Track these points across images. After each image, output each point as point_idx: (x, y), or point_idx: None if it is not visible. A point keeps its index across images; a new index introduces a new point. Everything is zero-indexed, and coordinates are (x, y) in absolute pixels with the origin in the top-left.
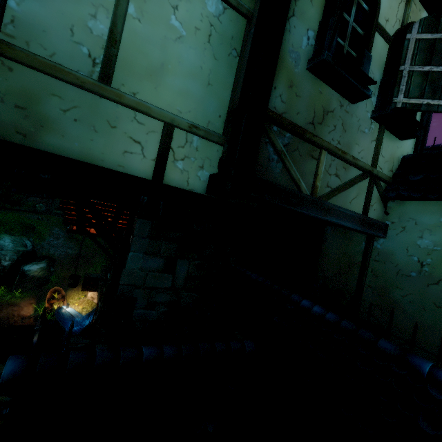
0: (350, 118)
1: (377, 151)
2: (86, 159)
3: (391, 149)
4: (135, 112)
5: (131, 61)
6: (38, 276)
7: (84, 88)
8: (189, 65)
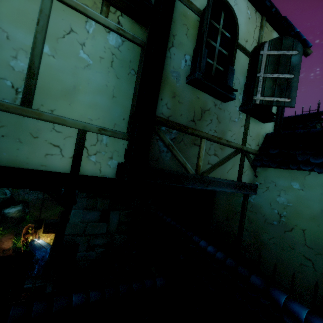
0: (223, 113)
1: (245, 133)
2: (14, 164)
3: (256, 130)
4: (53, 124)
5: (48, 87)
6: (15, 217)
7: (8, 111)
8: (96, 84)
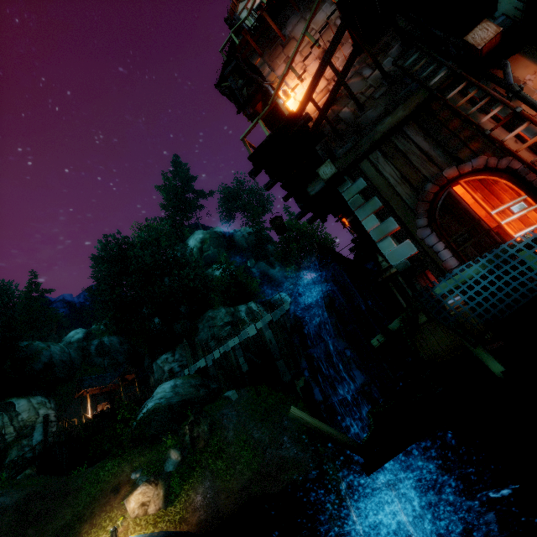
0: None
1: None
2: None
3: None
4: None
5: None
6: None
7: None
8: None
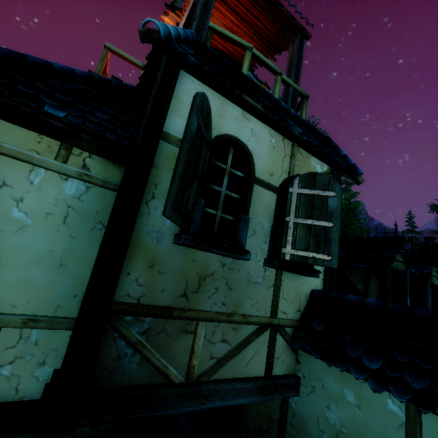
0: (237, 274)
1: (275, 298)
2: None
3: (294, 288)
4: None
5: None
6: None
7: None
8: (34, 252)
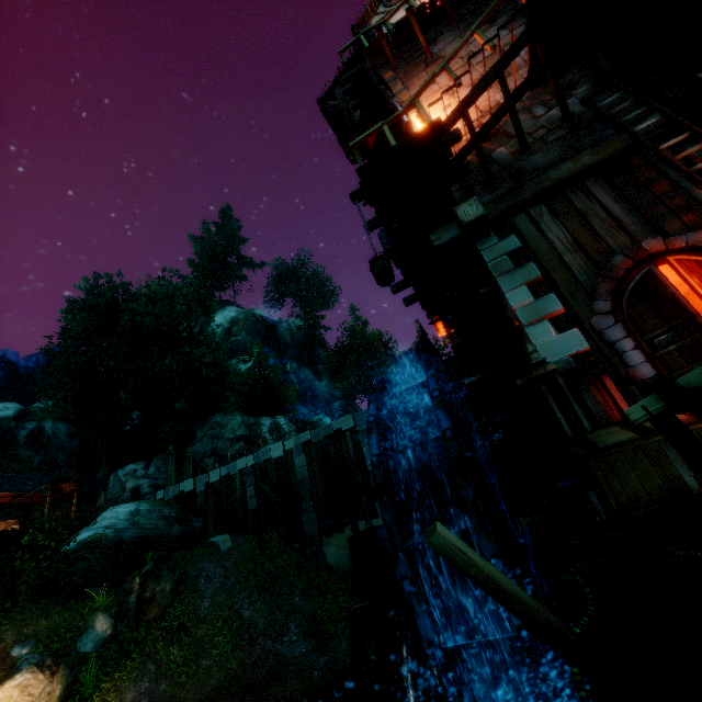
0: None
1: None
2: None
3: None
4: None
5: None
6: None
7: None
8: None
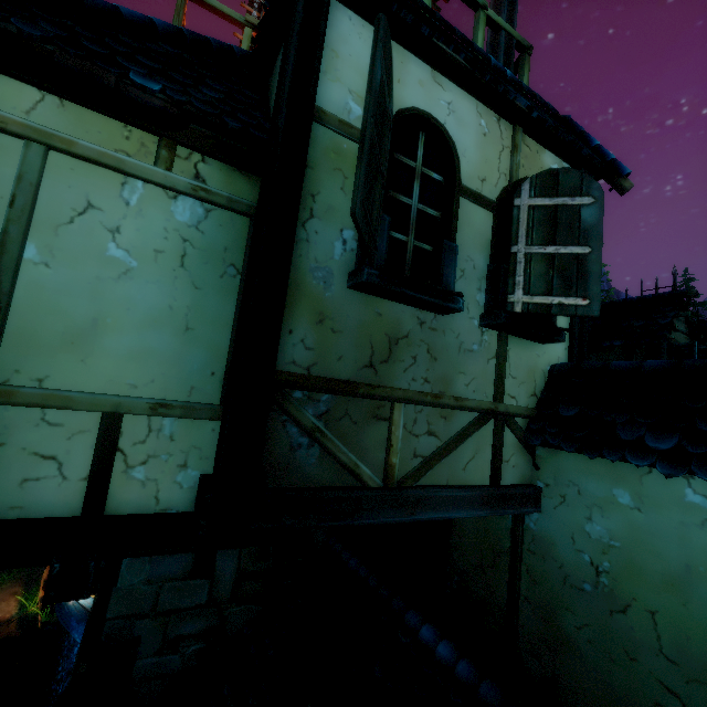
0: (441, 337)
1: (500, 374)
2: None
3: (526, 362)
4: (42, 409)
5: (33, 329)
6: None
7: None
8: (147, 309)
